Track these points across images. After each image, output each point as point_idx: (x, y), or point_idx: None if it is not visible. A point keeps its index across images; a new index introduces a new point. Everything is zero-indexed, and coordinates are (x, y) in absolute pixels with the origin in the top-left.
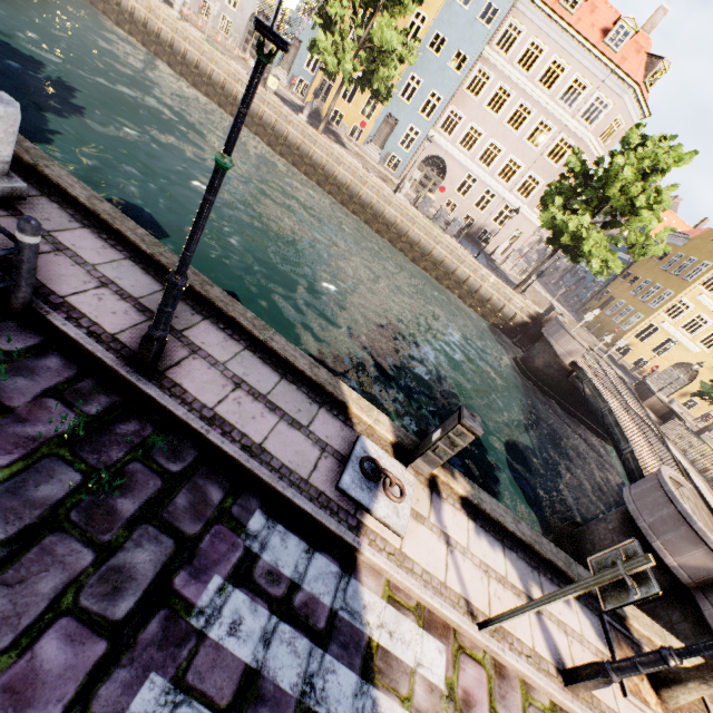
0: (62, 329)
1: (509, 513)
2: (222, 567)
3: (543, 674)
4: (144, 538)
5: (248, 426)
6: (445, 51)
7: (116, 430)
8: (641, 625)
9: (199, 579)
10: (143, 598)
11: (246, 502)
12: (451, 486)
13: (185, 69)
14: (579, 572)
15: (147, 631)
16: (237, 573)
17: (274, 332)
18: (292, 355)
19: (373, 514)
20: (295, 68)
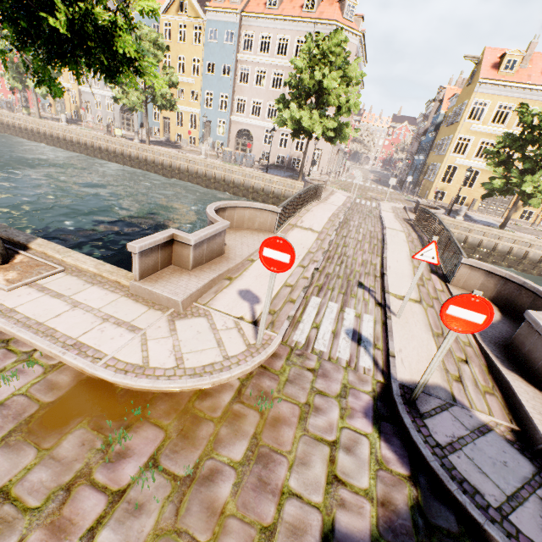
0: None
1: None
2: None
3: None
4: None
5: None
6: (216, 70)
7: None
8: (40, 247)
9: None
10: None
11: None
12: None
13: (75, 147)
14: (9, 230)
15: None
16: None
17: None
18: None
19: None
20: (150, 124)
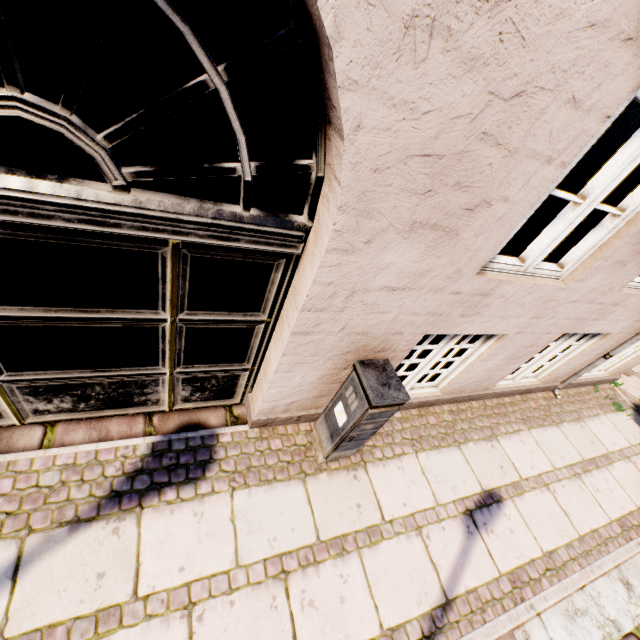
0: None
1: None
2: None
3: None
4: None
5: None
6: None
7: None
8: None
9: None
10: None
11: None
12: None
13: None
14: None
15: None
16: None
17: None
18: None
19: None
20: None
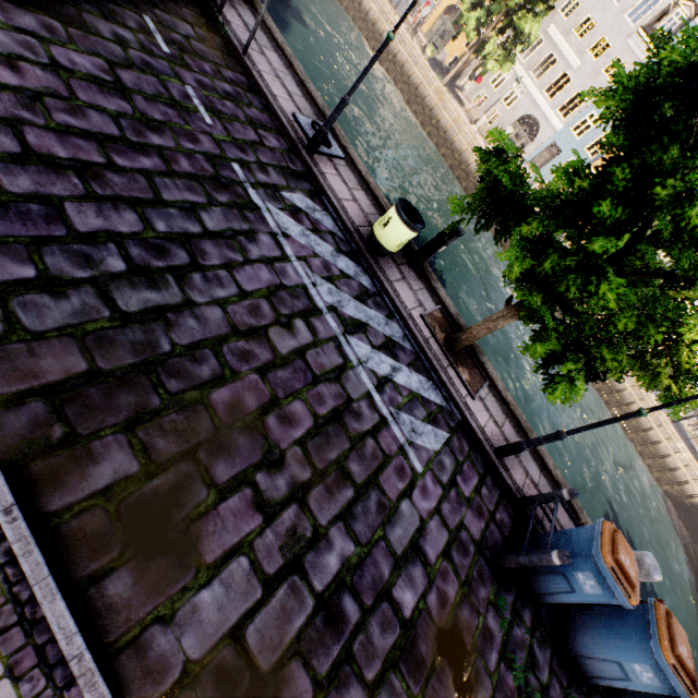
0: None
1: None
2: None
3: None
4: None
5: None
6: None
7: None
8: None
9: None
10: None
11: None
12: None
13: (463, 174)
14: None
15: None
16: None
17: None
18: None
19: None
20: (543, 171)
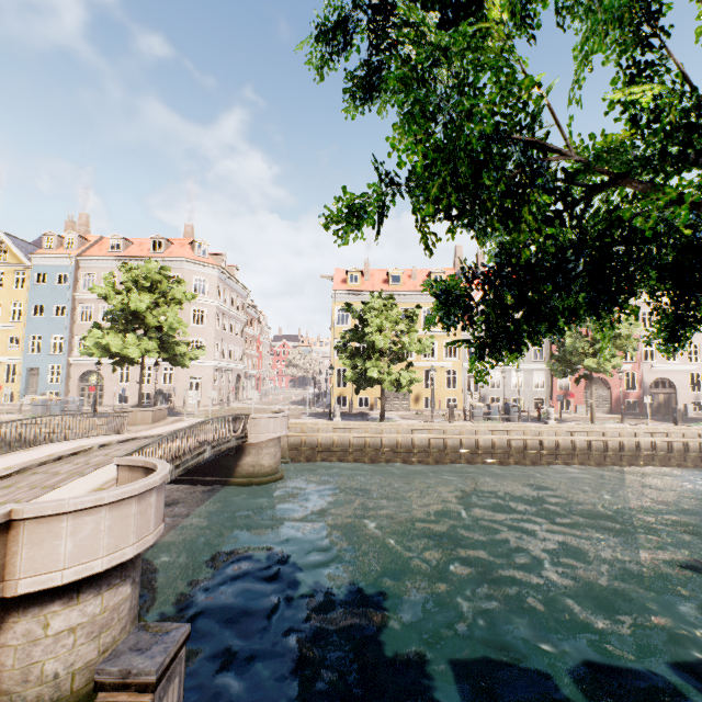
0: None
1: None
2: None
3: None
4: None
5: None
6: (47, 311)
7: None
8: None
9: None
10: None
11: None
12: None
13: None
14: None
15: None
16: None
17: None
18: None
19: None
20: None
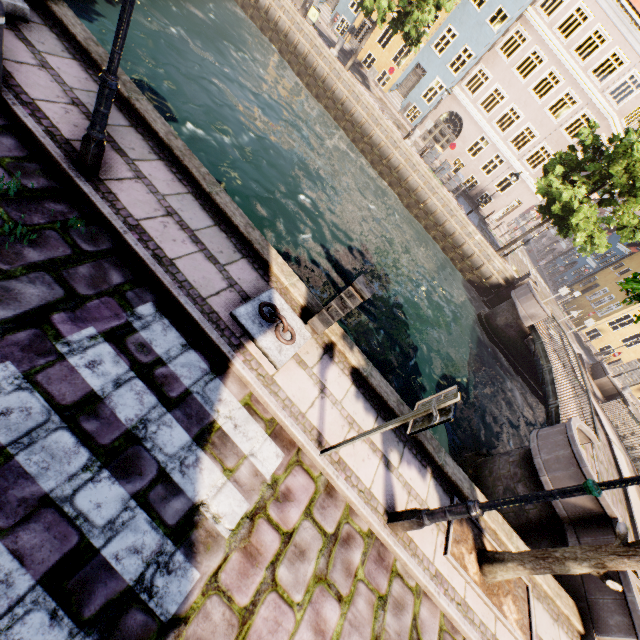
0: (23, 119)
1: (396, 394)
2: (100, 324)
3: (369, 508)
4: (39, 280)
5: (167, 244)
6: (486, 6)
7: (45, 205)
8: (490, 518)
9: (76, 324)
10: (21, 315)
11: (142, 294)
12: (346, 355)
13: None
14: (446, 460)
15: (16, 336)
16: (112, 333)
17: (222, 190)
18: (231, 212)
19: (257, 342)
20: (340, 6)
